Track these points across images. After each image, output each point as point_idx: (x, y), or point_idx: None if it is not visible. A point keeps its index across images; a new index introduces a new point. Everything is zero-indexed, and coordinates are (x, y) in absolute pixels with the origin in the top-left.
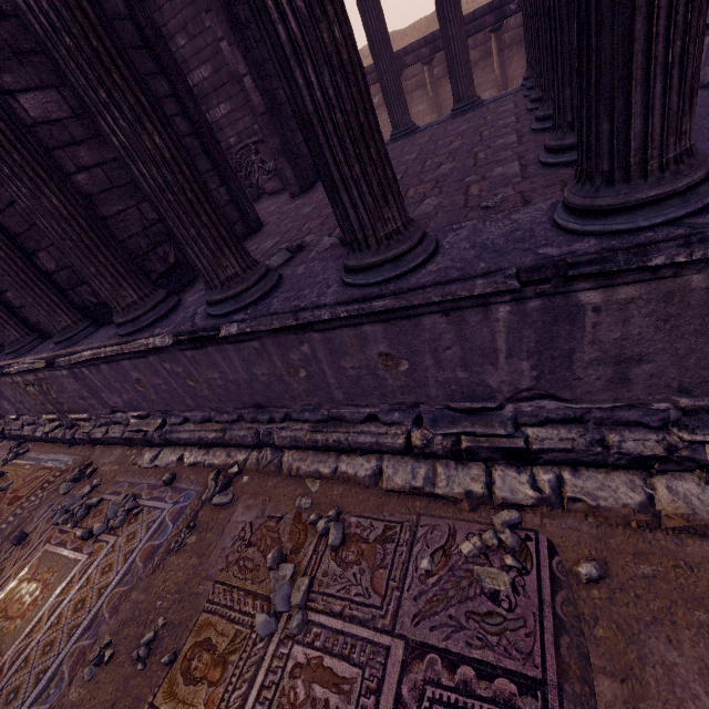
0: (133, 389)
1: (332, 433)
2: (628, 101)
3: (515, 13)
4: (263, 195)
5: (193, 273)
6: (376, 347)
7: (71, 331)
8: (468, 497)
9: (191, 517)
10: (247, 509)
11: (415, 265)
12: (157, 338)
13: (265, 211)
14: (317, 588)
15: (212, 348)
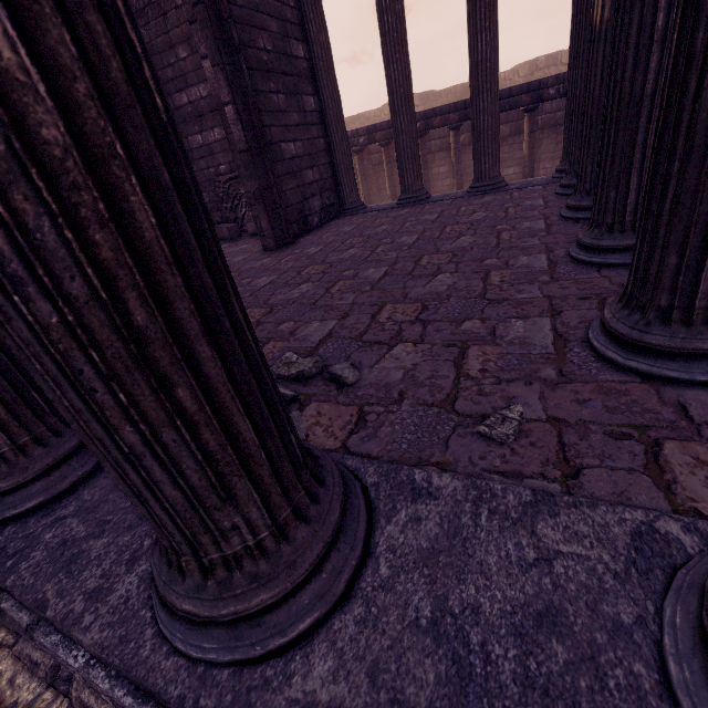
0: None
1: None
2: None
3: (553, 98)
4: (247, 232)
5: None
6: None
7: None
8: None
9: None
10: None
11: (288, 640)
12: None
13: (230, 259)
14: None
15: None
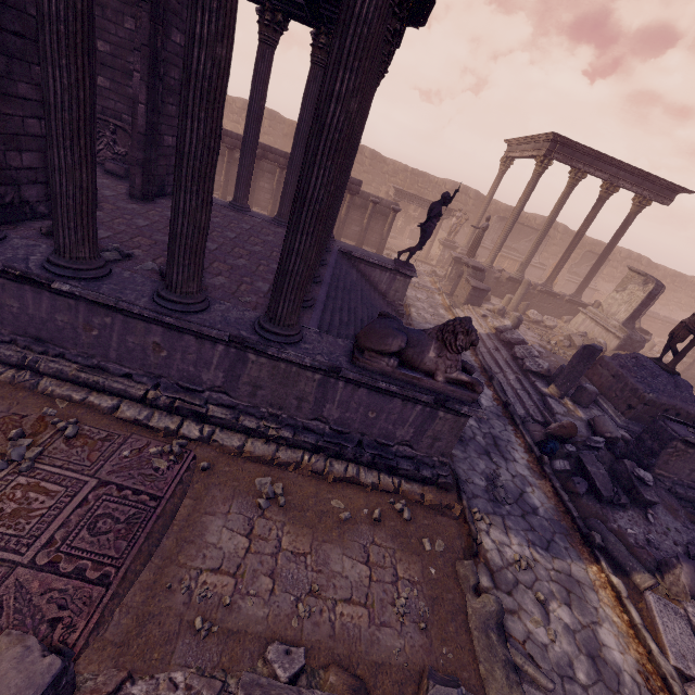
0: None
1: (95, 376)
2: (280, 302)
3: None
4: (98, 164)
5: (19, 216)
6: (154, 338)
7: None
8: (165, 430)
9: None
10: None
11: (194, 311)
12: None
13: (100, 190)
14: (47, 454)
15: (29, 287)
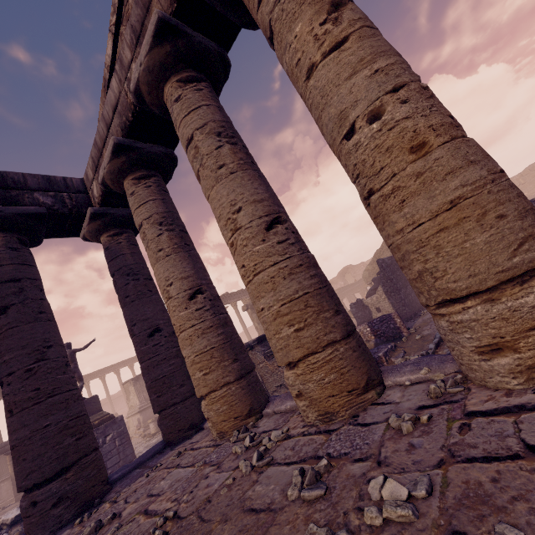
0: None
1: None
2: (3, 468)
3: None
4: None
5: None
6: None
7: None
8: None
9: None
10: None
11: None
12: None
13: None
14: None
15: None
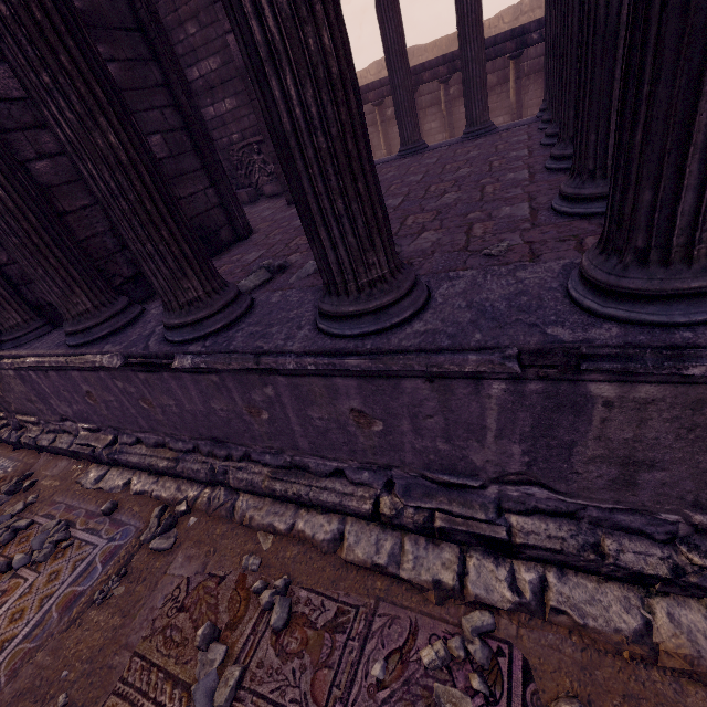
0: (83, 401)
1: (293, 484)
2: (681, 169)
3: (536, 43)
4: (261, 196)
5: None
6: (348, 401)
7: (20, 331)
8: (435, 588)
9: (123, 561)
10: (188, 560)
11: (400, 320)
12: (105, 357)
13: (259, 215)
14: (248, 684)
15: (167, 374)
